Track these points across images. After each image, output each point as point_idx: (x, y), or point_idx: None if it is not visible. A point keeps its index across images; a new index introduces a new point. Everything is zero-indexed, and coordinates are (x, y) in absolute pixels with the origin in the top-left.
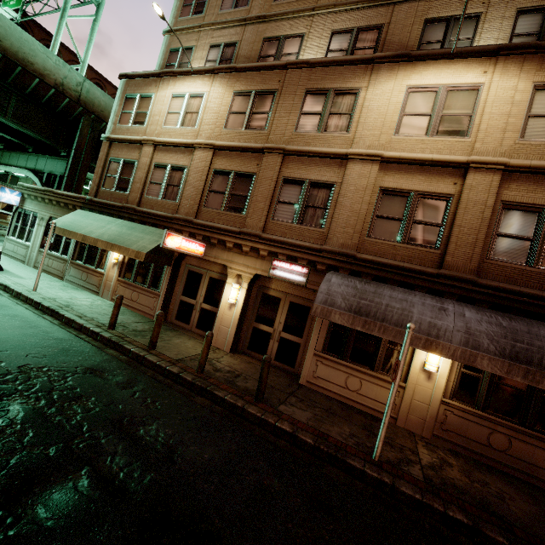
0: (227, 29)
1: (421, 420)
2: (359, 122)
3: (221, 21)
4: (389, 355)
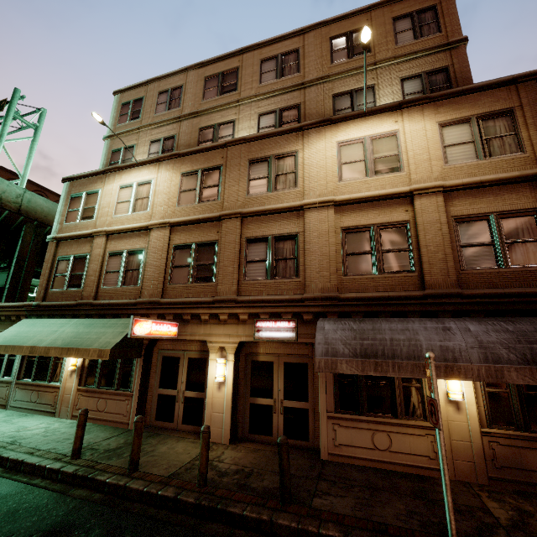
0: (164, 126)
1: (470, 463)
2: (304, 177)
3: (158, 121)
4: (408, 394)
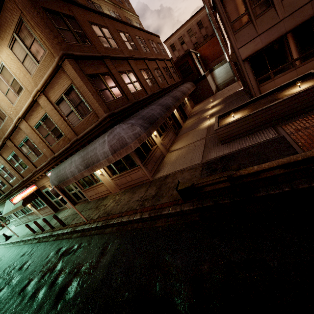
0: None
1: (114, 188)
2: (3, 109)
3: None
4: (93, 176)
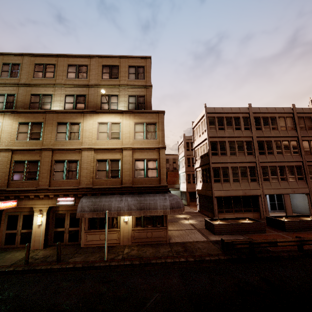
0: (7, 87)
1: (127, 239)
2: (83, 135)
3: (3, 83)
4: (113, 221)
